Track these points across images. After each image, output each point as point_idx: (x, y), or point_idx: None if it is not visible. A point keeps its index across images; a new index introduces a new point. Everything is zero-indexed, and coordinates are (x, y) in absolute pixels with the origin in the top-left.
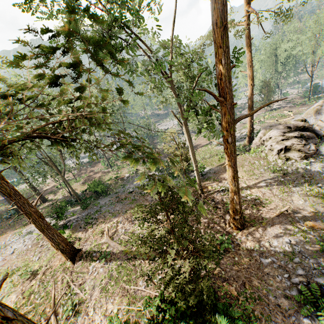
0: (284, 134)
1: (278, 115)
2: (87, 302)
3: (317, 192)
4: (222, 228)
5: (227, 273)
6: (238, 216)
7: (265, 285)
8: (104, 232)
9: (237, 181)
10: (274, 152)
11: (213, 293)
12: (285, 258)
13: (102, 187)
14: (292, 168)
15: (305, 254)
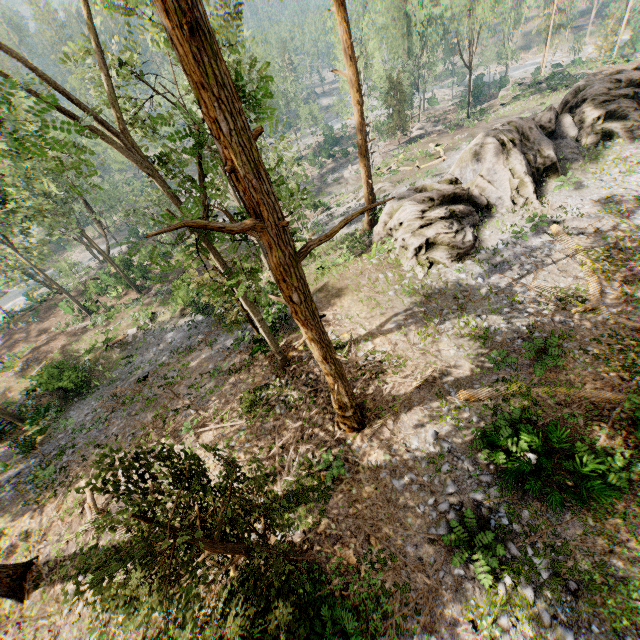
0: (424, 215)
1: (420, 154)
2: None
3: (476, 327)
4: (328, 433)
5: (340, 525)
6: (350, 412)
7: (400, 529)
8: (85, 503)
9: (333, 362)
10: (409, 252)
11: (319, 574)
12: (429, 469)
13: (71, 376)
14: (439, 281)
15: (457, 454)
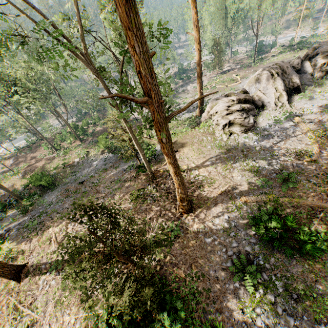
0: (228, 108)
1: (228, 79)
2: (41, 320)
3: (252, 166)
4: (173, 213)
5: (177, 258)
6: (185, 203)
7: (207, 262)
8: (52, 239)
9: (179, 176)
10: (220, 127)
11: (165, 280)
12: (224, 234)
13: (46, 179)
14: (234, 142)
15: (239, 228)
